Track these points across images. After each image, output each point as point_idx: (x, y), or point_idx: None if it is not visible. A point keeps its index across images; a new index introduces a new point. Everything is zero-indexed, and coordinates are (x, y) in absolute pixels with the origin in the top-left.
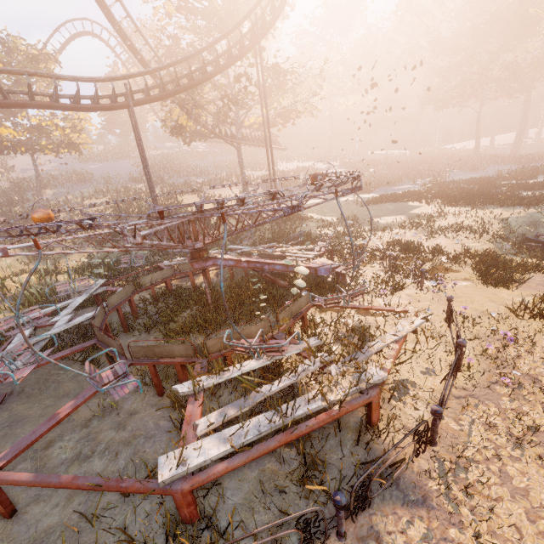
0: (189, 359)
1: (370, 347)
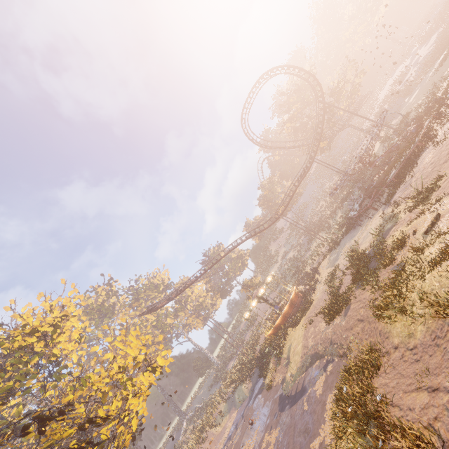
0: (386, 176)
1: (416, 137)
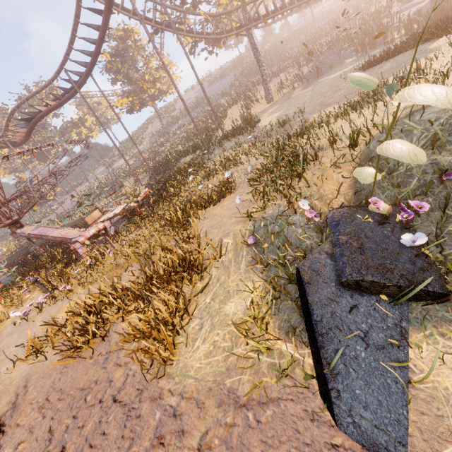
0: None
1: None
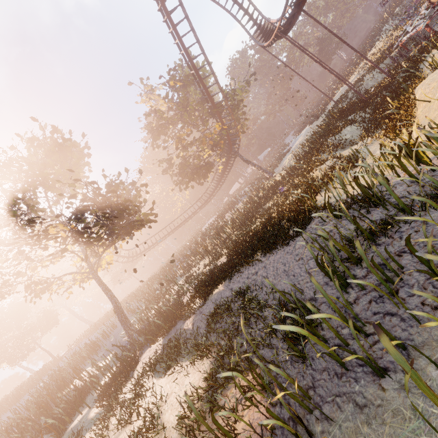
0: None
1: None
